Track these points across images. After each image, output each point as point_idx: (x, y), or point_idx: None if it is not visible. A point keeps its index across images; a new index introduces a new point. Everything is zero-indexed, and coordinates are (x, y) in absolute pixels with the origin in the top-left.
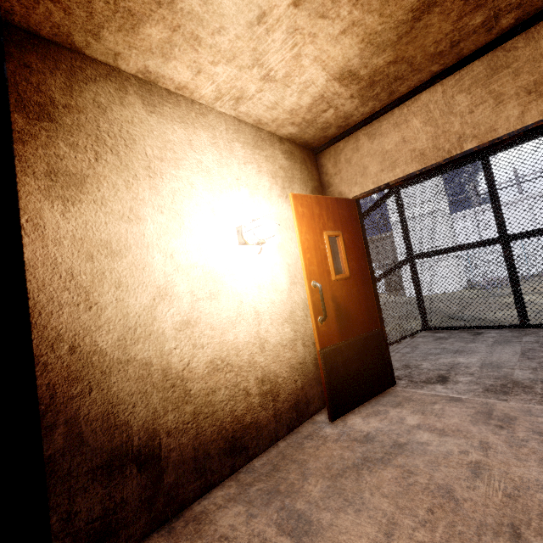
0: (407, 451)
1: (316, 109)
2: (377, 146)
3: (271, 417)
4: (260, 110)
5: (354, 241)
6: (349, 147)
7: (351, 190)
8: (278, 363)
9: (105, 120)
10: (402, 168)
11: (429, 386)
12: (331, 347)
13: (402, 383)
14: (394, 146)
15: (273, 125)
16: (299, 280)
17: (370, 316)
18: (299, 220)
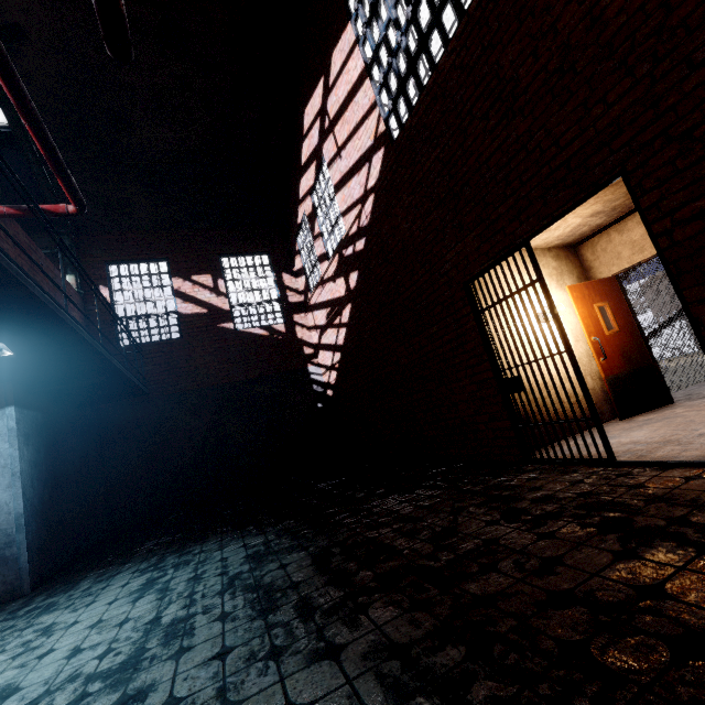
0: (672, 418)
1: (574, 230)
2: (626, 238)
3: (579, 417)
4: (538, 242)
5: (618, 306)
6: (602, 240)
7: (610, 270)
8: (577, 388)
9: (476, 280)
10: (649, 251)
11: (702, 399)
12: (612, 376)
13: (680, 402)
14: (639, 237)
15: (544, 245)
16: (580, 338)
17: (641, 355)
18: (575, 301)
